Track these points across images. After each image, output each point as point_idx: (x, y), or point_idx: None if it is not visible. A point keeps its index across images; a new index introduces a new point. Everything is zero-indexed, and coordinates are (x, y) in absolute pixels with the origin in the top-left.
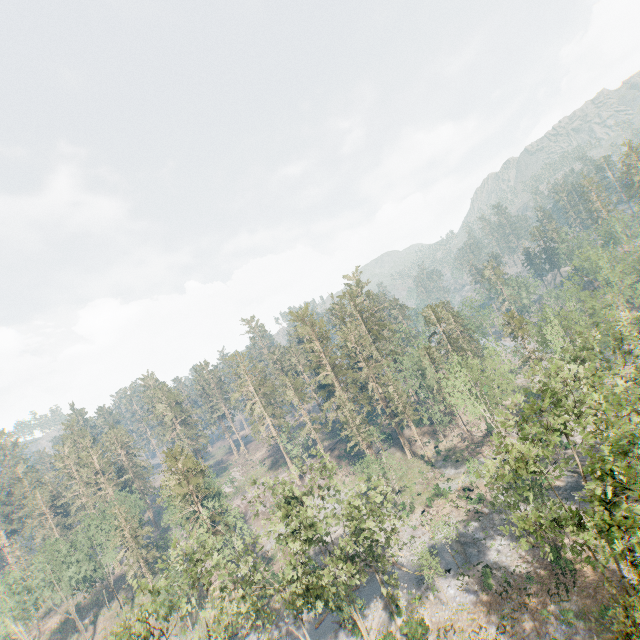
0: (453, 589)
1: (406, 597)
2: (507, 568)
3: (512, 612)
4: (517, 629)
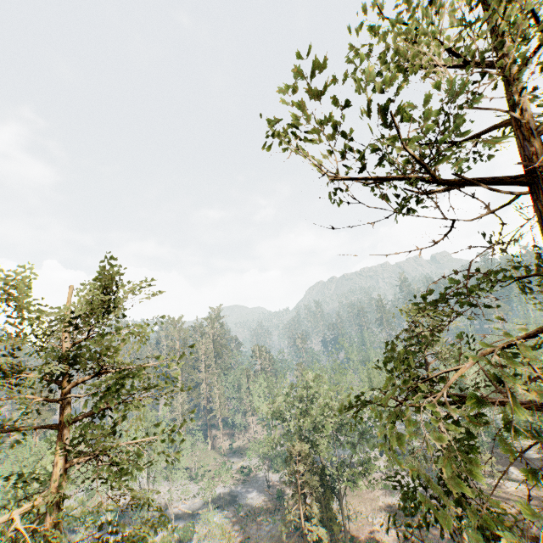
0: (216, 517)
1: (183, 524)
2: (252, 505)
3: (247, 523)
4: (247, 529)
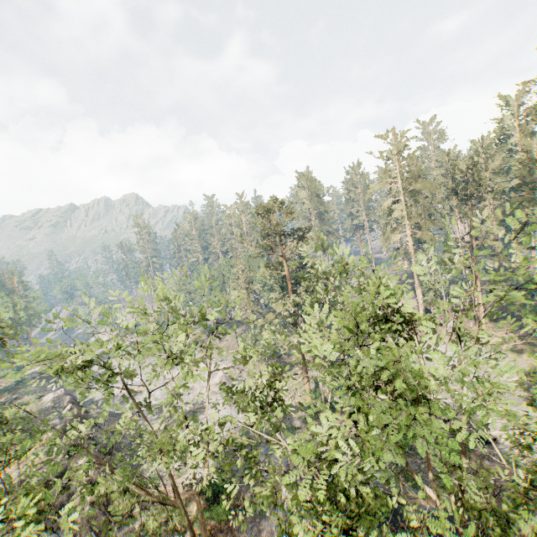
0: None
1: None
2: None
3: None
4: None
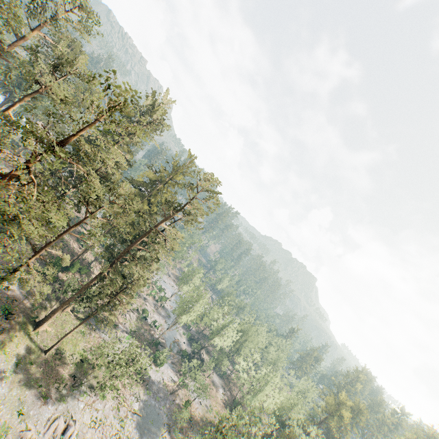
0: None
1: None
2: (173, 420)
3: None
4: None
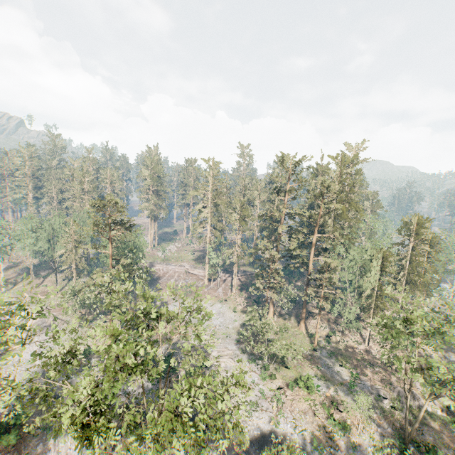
0: None
1: None
2: None
3: None
4: None
